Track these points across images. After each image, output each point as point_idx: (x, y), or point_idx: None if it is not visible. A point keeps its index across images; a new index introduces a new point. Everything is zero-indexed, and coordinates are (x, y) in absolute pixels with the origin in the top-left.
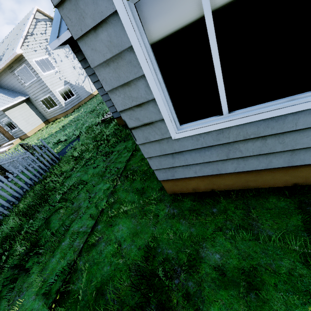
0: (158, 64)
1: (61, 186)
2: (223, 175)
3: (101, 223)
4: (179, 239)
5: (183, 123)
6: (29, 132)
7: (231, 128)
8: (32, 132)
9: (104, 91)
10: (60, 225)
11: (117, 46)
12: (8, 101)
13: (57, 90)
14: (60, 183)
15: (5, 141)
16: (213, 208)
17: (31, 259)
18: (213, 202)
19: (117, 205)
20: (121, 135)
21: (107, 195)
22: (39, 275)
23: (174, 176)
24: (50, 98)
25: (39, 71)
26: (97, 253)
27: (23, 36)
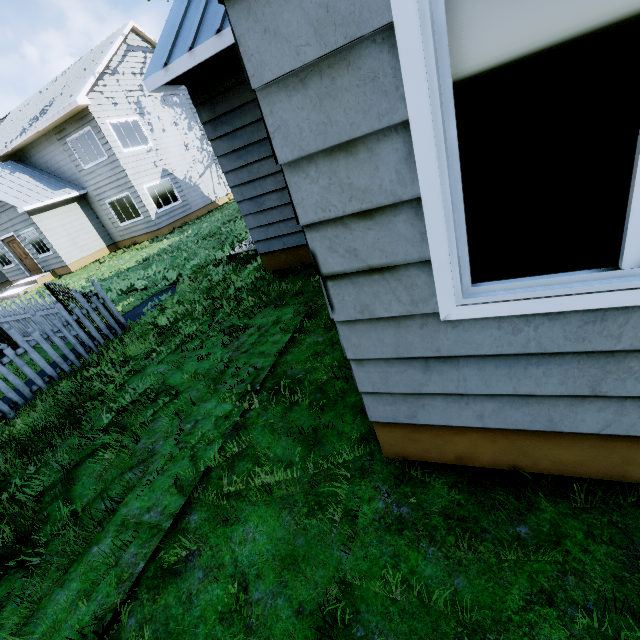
0: (454, 95)
1: (118, 392)
2: (559, 435)
3: (201, 508)
4: (420, 607)
5: (483, 280)
6: (74, 264)
7: (634, 311)
8: (81, 264)
9: (246, 193)
10: (98, 495)
11: (346, 25)
12: (42, 195)
13: (145, 186)
14: (117, 385)
15: (22, 275)
16: (516, 522)
17: (7, 578)
18: (514, 503)
19: (247, 465)
20: (269, 293)
21: (224, 433)
22: (15, 636)
23: (416, 416)
24: (129, 201)
25: (115, 144)
26: (179, 602)
27: (96, 74)
